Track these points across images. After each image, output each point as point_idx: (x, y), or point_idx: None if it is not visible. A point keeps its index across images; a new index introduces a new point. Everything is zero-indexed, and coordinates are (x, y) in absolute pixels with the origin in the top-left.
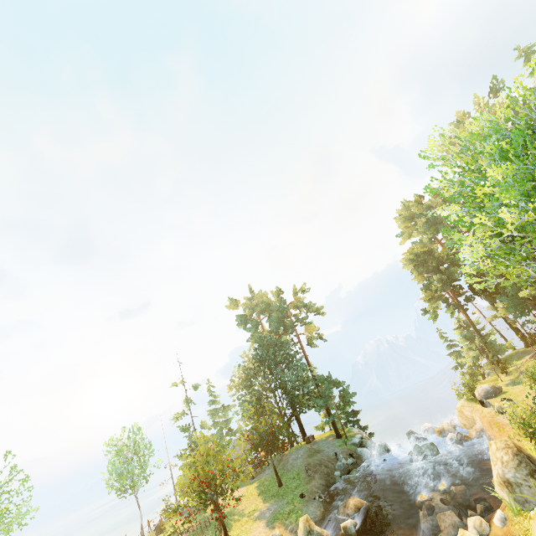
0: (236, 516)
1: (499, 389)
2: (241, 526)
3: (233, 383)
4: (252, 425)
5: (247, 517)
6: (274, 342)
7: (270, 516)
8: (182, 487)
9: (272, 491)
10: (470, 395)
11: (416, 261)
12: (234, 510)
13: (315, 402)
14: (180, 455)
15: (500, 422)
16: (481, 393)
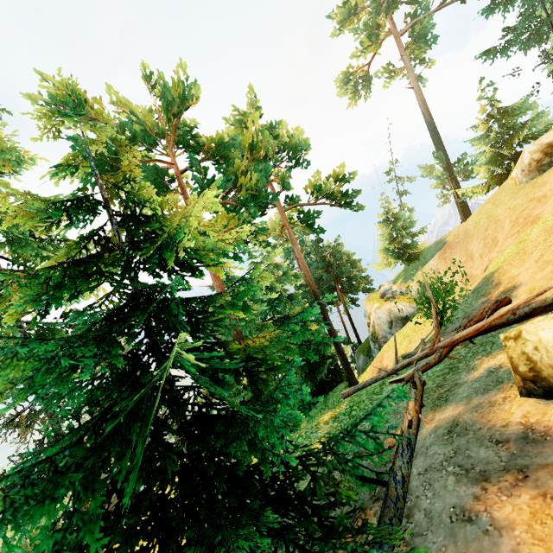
0: None
1: None
2: None
3: None
4: None
5: None
6: None
7: None
8: None
9: None
10: None
11: None
12: None
13: None
14: None
15: None
16: None
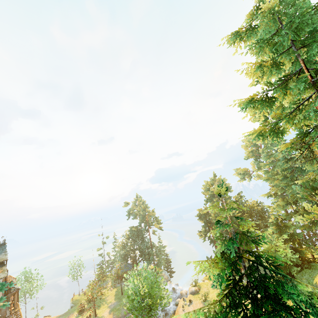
0: (104, 302)
1: (197, 291)
2: (103, 308)
3: (118, 245)
4: (116, 271)
5: (107, 304)
6: (137, 231)
7: (112, 308)
8: (84, 297)
9: (119, 295)
10: (194, 285)
11: (201, 215)
12: (105, 298)
13: (147, 261)
14: (97, 264)
15: (178, 311)
16: (190, 291)
